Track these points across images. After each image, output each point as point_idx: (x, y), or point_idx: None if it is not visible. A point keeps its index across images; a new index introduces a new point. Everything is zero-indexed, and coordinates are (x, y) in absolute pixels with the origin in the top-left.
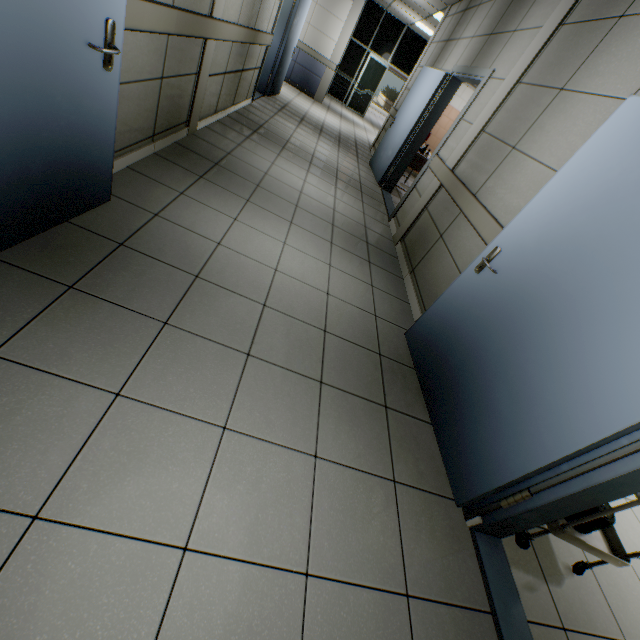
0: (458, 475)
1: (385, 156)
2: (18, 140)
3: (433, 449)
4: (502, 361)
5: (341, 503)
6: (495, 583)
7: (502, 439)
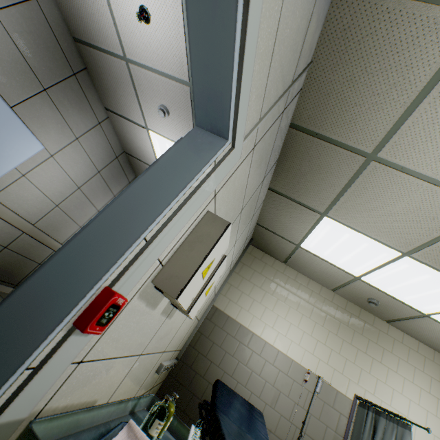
0: None
1: None
2: None
3: None
4: None
5: None
6: None
7: None
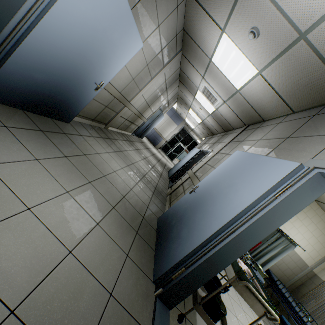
0: (158, 267)
1: (174, 169)
2: (61, 89)
3: (151, 259)
4: (189, 219)
5: (99, 243)
6: (158, 323)
7: (180, 246)
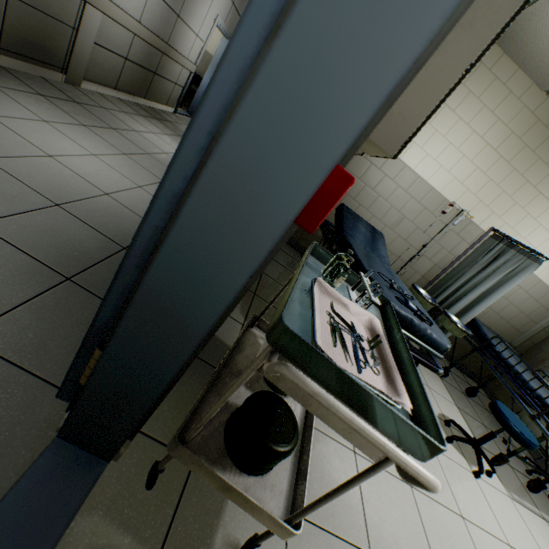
0: None
1: None
2: None
3: None
4: None
5: None
6: (5, 523)
7: None
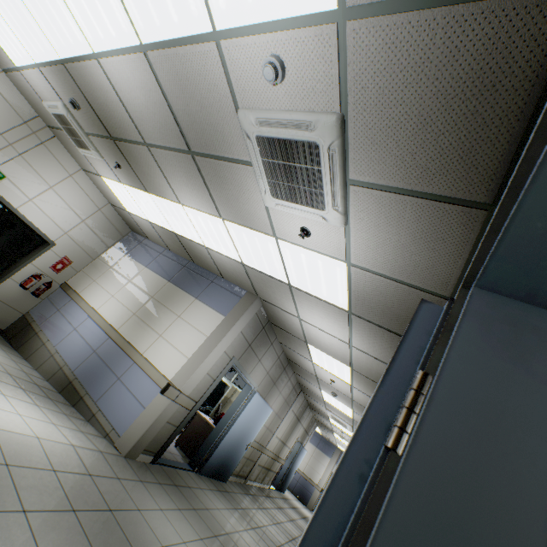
0: None
1: None
2: (229, 456)
3: None
4: None
5: None
6: None
7: None
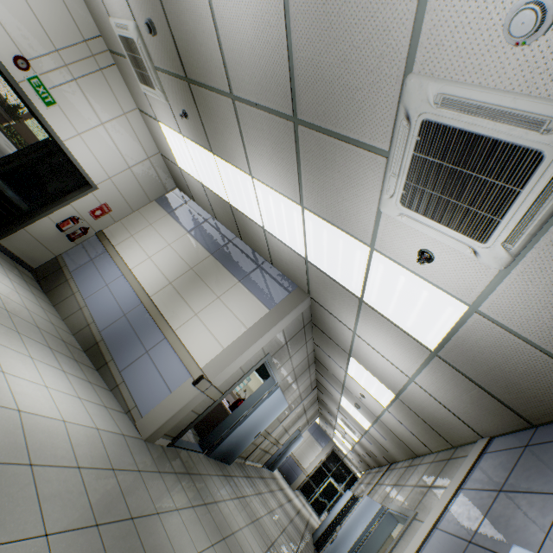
0: None
1: (321, 528)
2: (239, 442)
3: None
4: None
5: None
6: None
7: None
